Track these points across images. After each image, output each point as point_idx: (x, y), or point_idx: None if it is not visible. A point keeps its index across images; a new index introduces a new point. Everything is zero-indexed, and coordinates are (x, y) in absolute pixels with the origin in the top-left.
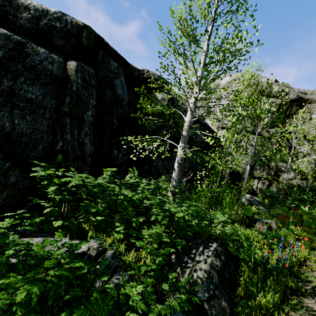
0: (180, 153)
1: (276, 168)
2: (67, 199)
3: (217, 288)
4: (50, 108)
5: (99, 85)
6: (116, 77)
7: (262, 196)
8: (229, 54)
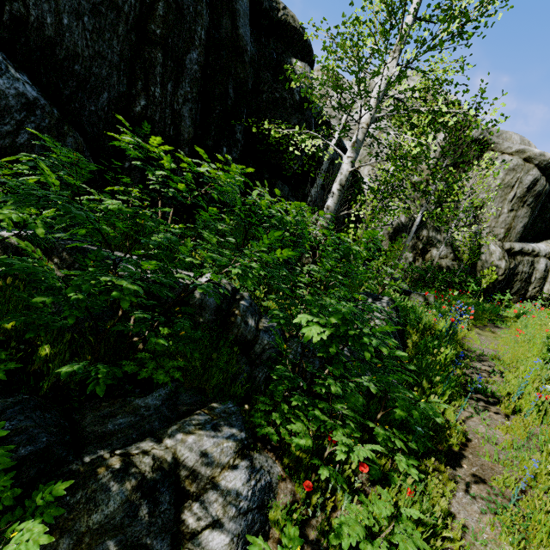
0: (348, 169)
1: (426, 239)
2: (183, 199)
3: (397, 338)
4: (127, 15)
5: (212, 0)
6: None
7: None
8: (475, 4)
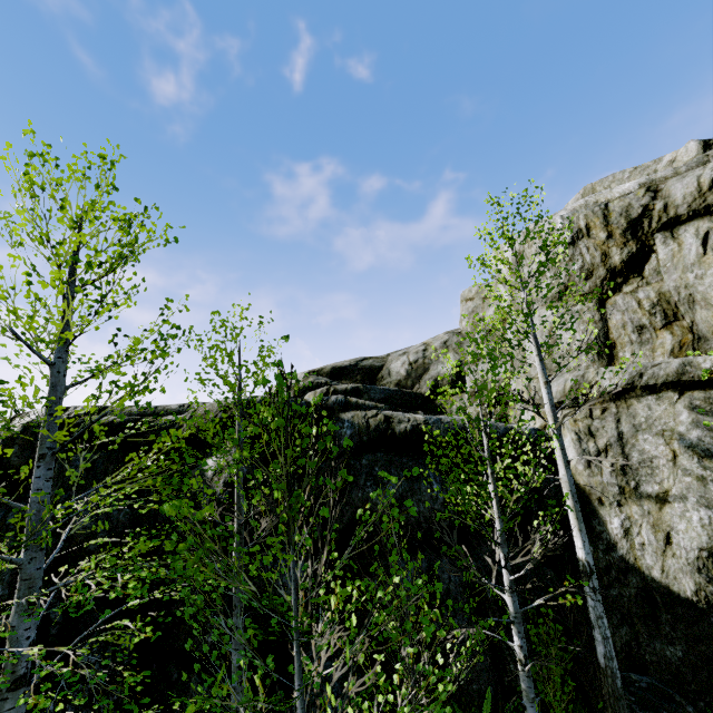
0: None
1: None
2: None
3: None
4: None
5: None
6: (80, 490)
7: None
8: None
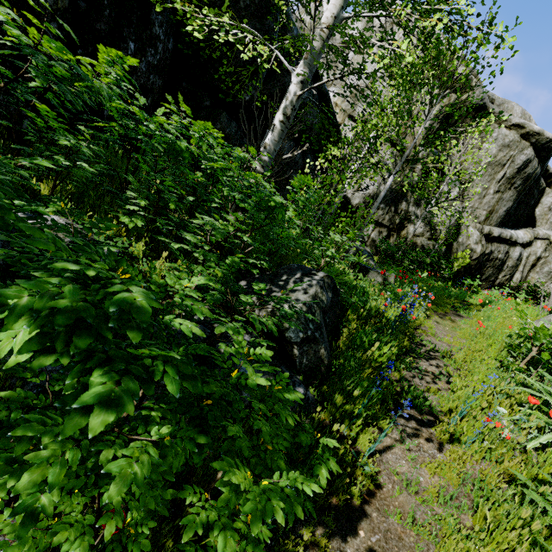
0: (296, 92)
1: (405, 214)
2: None
3: (319, 330)
4: None
5: None
6: None
7: (371, 252)
8: None
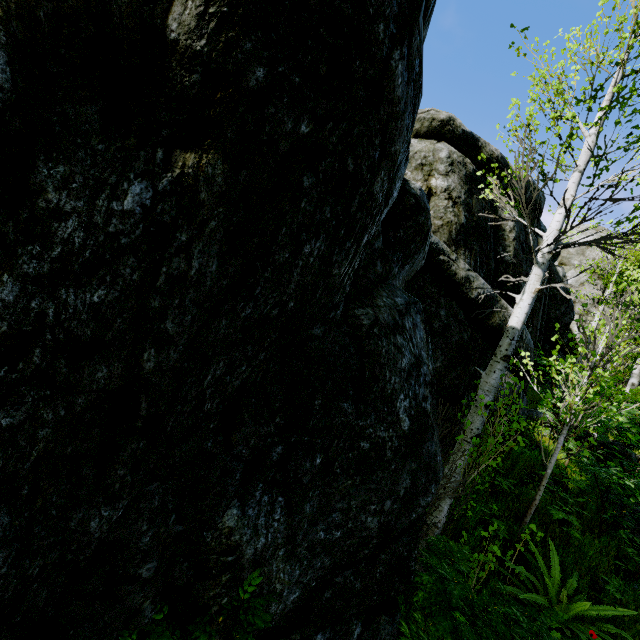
0: None
1: None
2: None
3: None
4: None
5: None
6: None
7: None
8: None
